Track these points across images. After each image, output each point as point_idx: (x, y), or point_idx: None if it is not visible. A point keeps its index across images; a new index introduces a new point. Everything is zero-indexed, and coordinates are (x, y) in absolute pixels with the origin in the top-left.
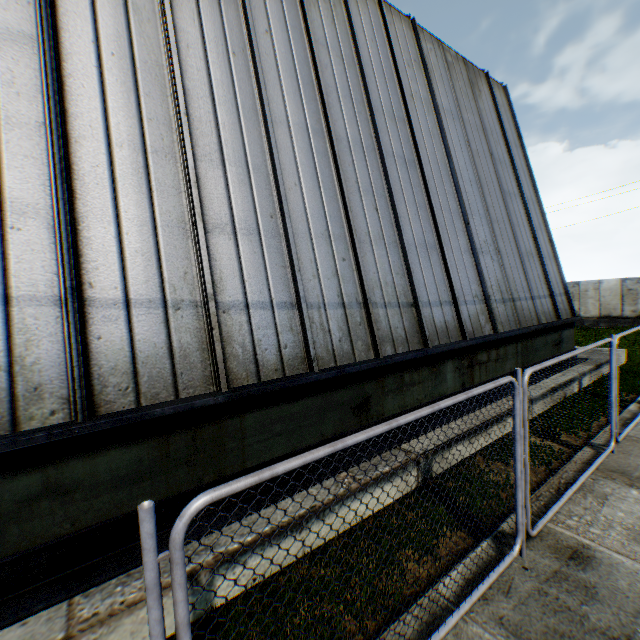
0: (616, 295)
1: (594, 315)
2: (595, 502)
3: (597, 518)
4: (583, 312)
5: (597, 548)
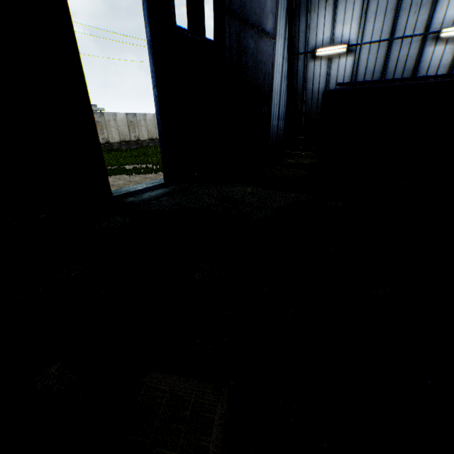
0: (126, 125)
1: (118, 140)
2: None
3: None
4: (112, 139)
5: None
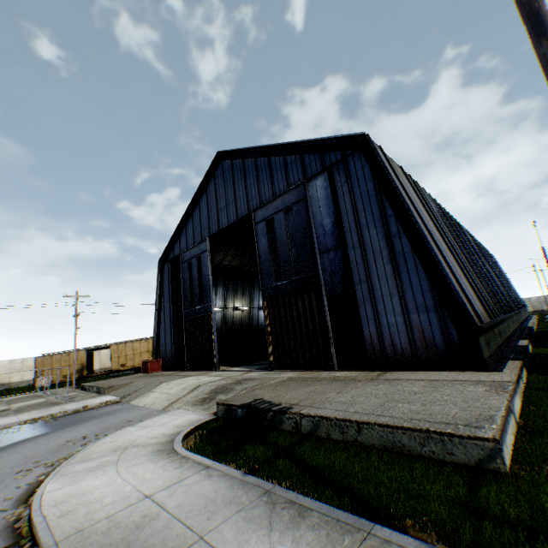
0: None
1: None
2: None
3: None
4: None
5: None
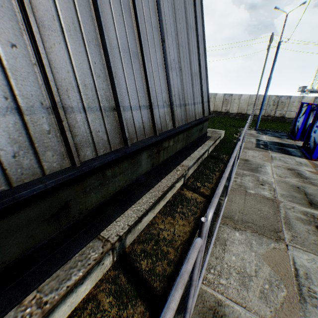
0: (221, 101)
1: (212, 110)
2: (221, 249)
3: (223, 266)
4: None
5: (226, 302)
